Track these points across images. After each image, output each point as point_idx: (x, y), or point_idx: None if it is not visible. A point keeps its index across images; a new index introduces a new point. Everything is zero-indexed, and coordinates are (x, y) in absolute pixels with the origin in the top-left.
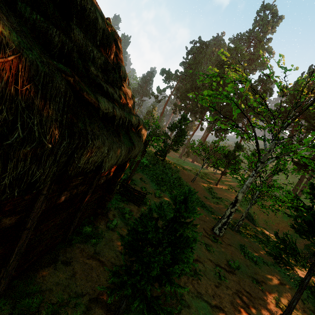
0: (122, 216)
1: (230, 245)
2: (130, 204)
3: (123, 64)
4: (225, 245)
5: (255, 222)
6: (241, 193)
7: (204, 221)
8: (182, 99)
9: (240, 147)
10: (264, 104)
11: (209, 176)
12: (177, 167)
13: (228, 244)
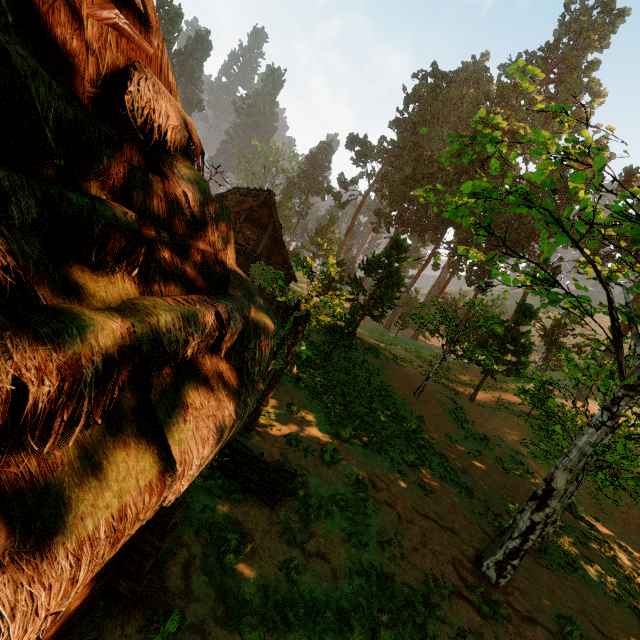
0: (217, 560)
1: (530, 622)
2: (250, 501)
3: (168, 80)
4: (517, 623)
5: (574, 506)
6: (565, 472)
7: (454, 530)
8: (393, 200)
9: (530, 313)
10: (634, 217)
11: (454, 376)
12: (380, 357)
13: (525, 616)
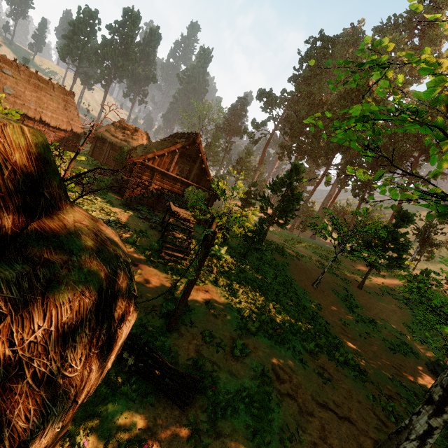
0: None
1: None
2: (162, 402)
3: None
4: None
5: None
6: None
7: (351, 419)
8: (293, 135)
9: (407, 218)
10: None
11: (344, 267)
12: (285, 255)
13: None
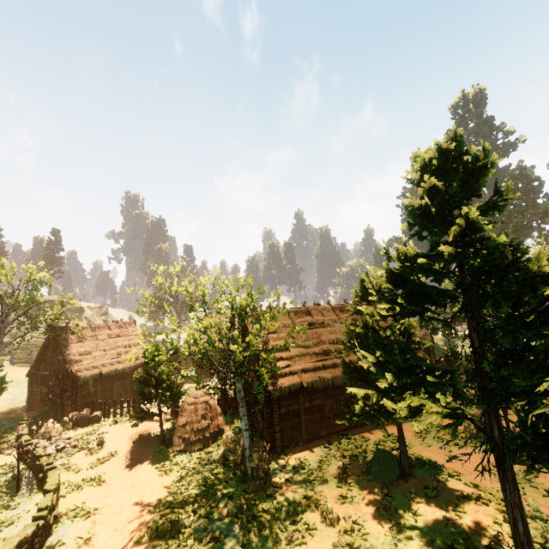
0: None
1: None
2: None
3: None
4: None
5: None
6: None
7: None
8: None
9: None
10: None
11: None
12: None
13: None
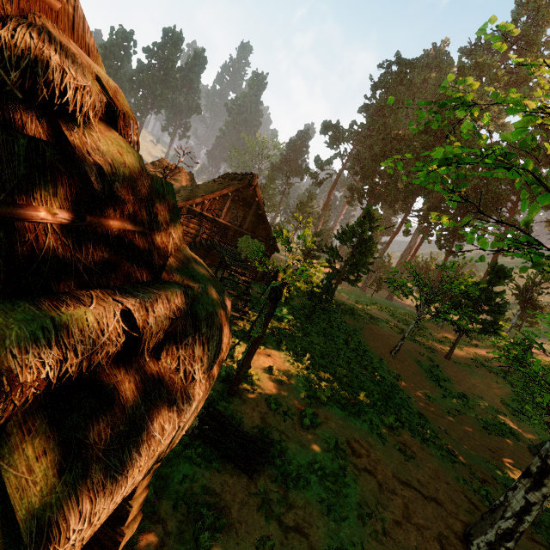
0: (192, 537)
1: None
2: (229, 469)
3: (85, 41)
4: None
5: None
6: None
7: (438, 500)
8: (364, 175)
9: (504, 273)
10: None
11: (429, 334)
12: (357, 318)
13: None
